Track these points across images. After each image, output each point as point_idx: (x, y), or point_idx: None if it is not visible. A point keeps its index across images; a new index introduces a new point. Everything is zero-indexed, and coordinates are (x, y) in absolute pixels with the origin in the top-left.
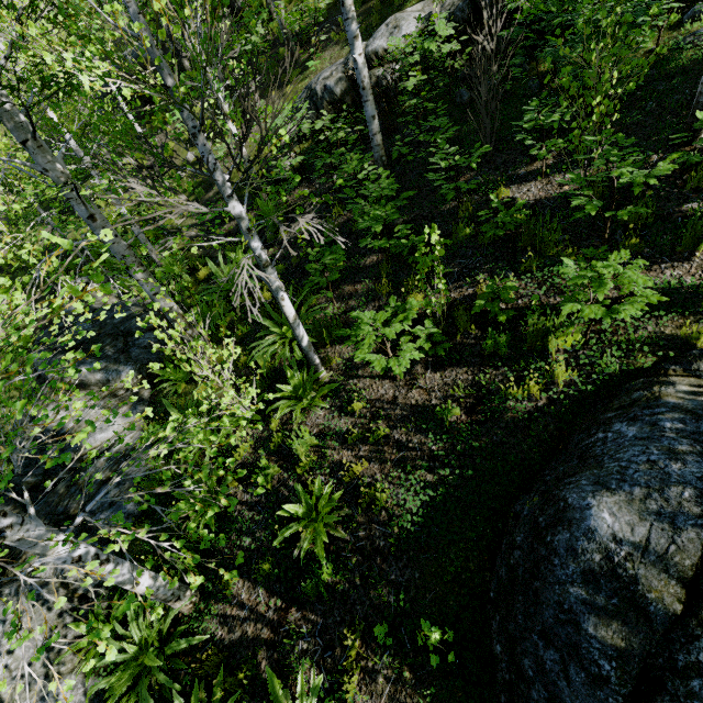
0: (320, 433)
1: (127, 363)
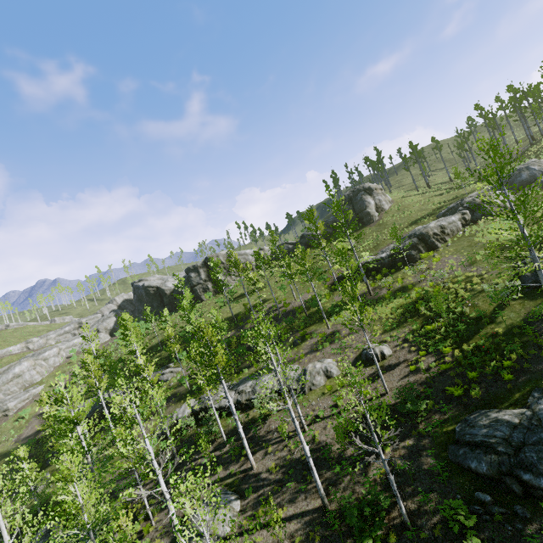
0: (151, 539)
1: None
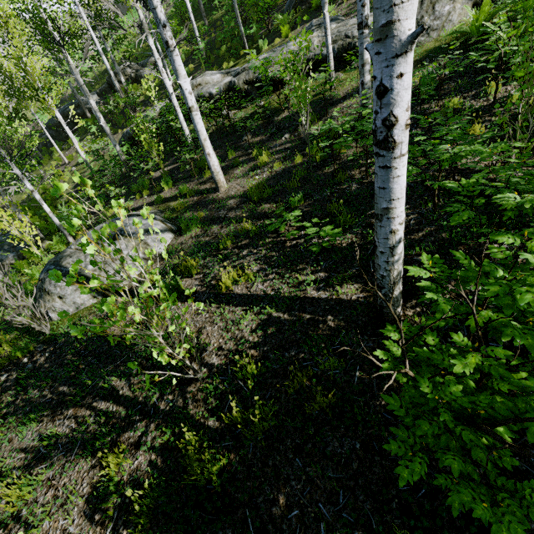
0: None
1: (13, 252)
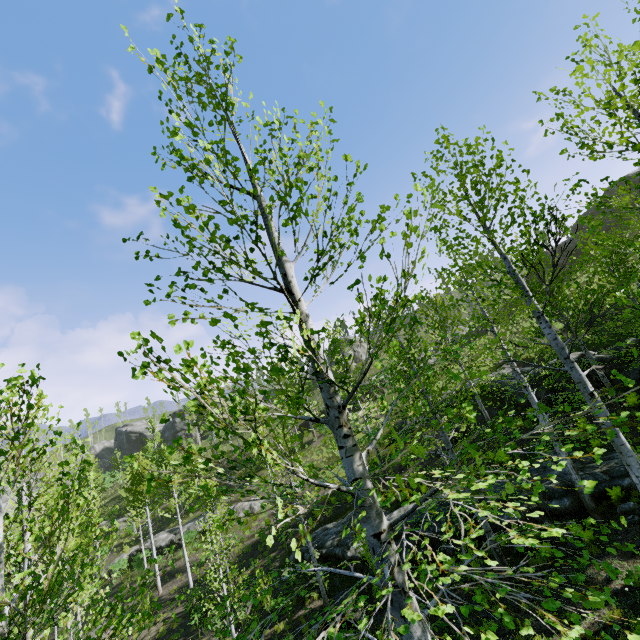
0: None
1: None
